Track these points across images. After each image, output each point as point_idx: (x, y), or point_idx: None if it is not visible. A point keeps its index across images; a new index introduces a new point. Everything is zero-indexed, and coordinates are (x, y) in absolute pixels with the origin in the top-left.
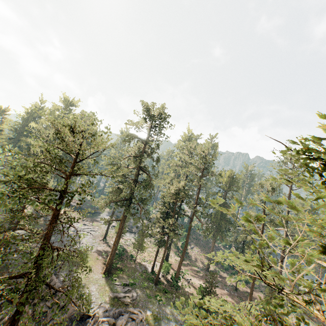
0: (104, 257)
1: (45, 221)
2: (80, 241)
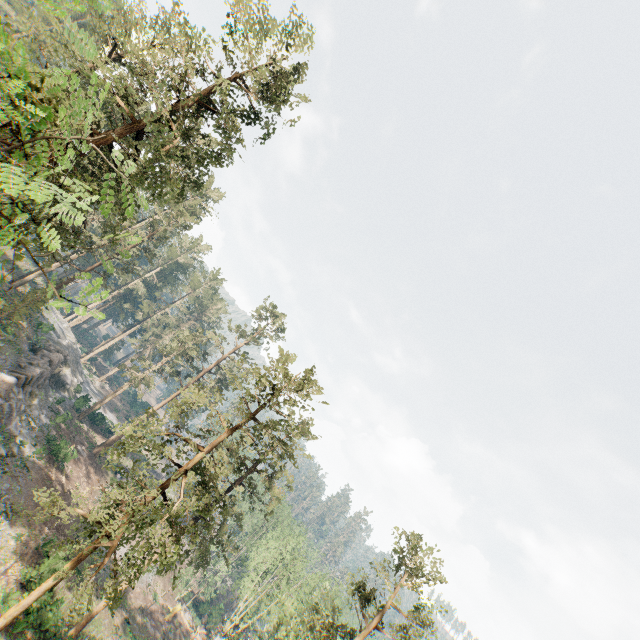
0: None
1: None
2: None
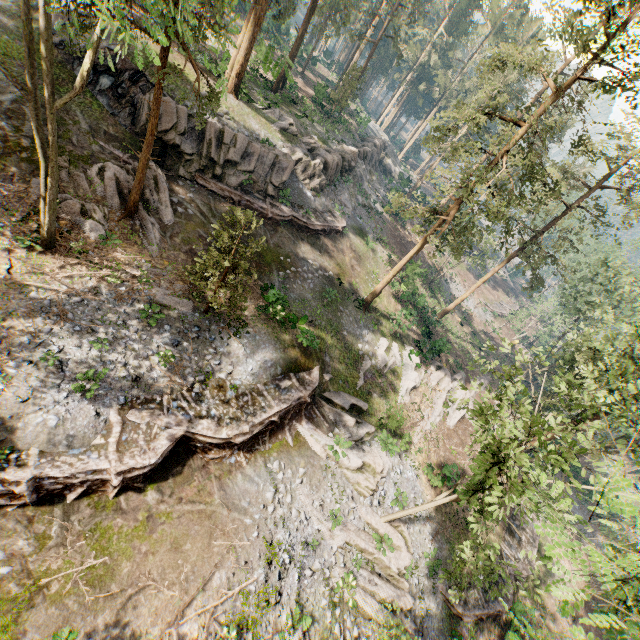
0: None
1: None
2: None
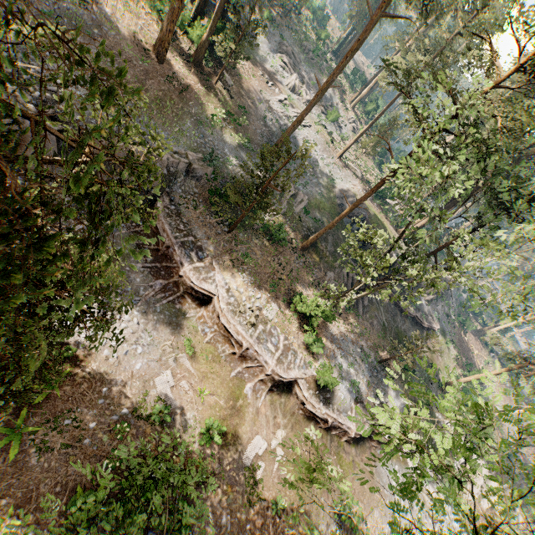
0: (376, 206)
1: (232, 97)
2: (314, 161)
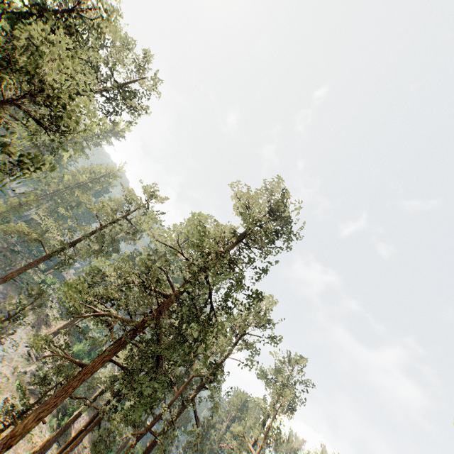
0: None
1: None
2: None
